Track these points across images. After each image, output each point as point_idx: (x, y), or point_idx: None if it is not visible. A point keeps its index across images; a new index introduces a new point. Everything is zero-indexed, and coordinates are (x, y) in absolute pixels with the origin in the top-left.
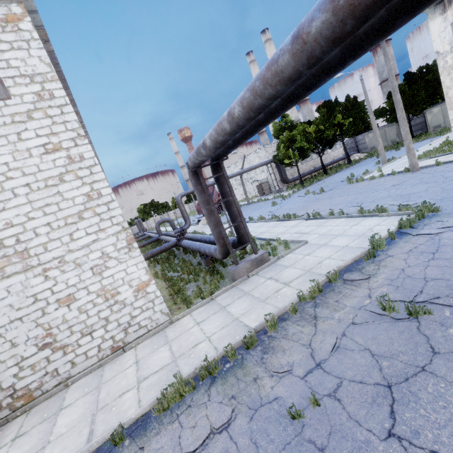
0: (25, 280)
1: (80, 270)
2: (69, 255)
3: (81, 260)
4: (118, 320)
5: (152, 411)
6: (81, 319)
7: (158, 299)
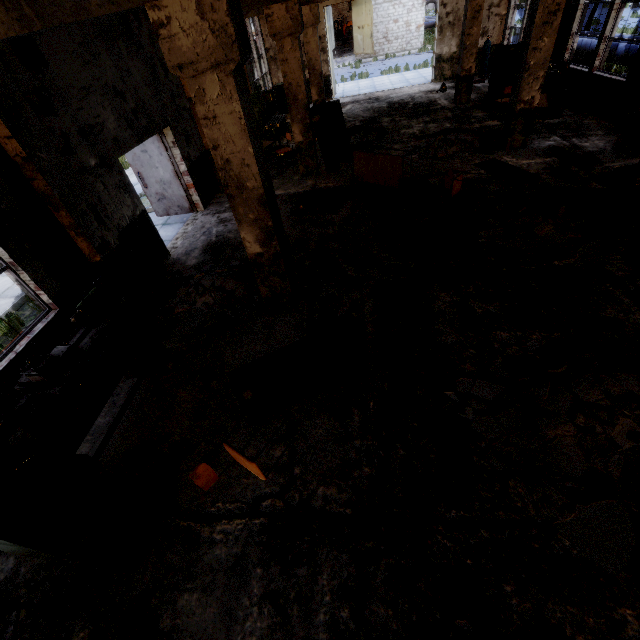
0: (388, 6)
1: (404, 9)
2: (403, 1)
3: (405, 4)
4: (406, 39)
5: (417, 51)
6: (396, 32)
7: (422, 36)
